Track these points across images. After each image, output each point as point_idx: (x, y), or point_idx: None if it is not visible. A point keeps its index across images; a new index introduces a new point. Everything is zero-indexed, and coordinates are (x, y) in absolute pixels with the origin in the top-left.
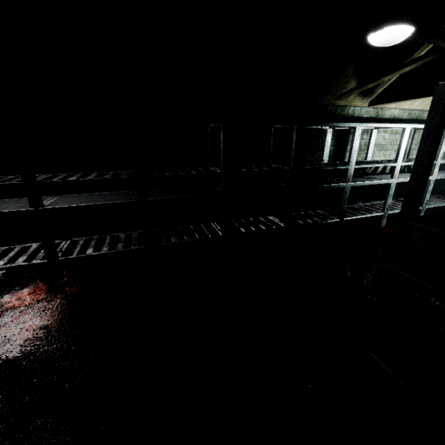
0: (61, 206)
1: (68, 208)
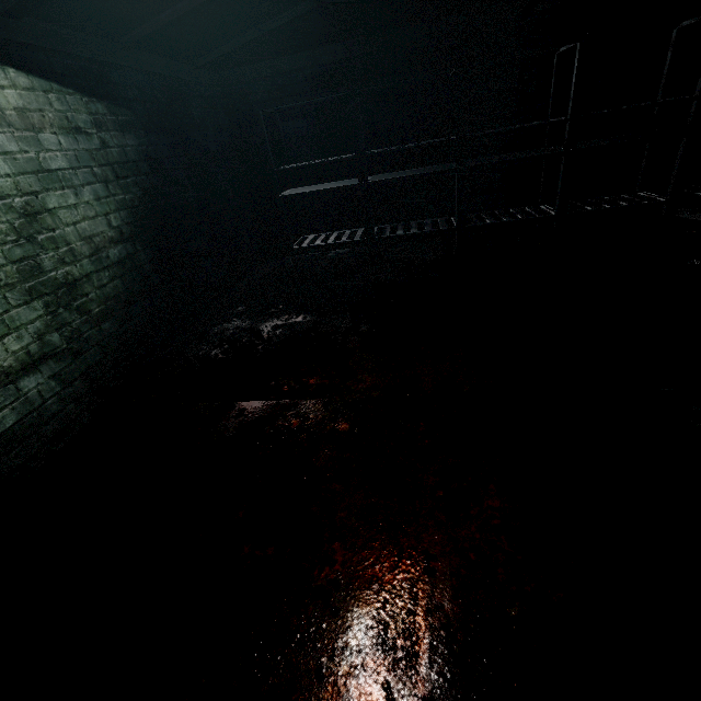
0: (382, 179)
1: (388, 182)
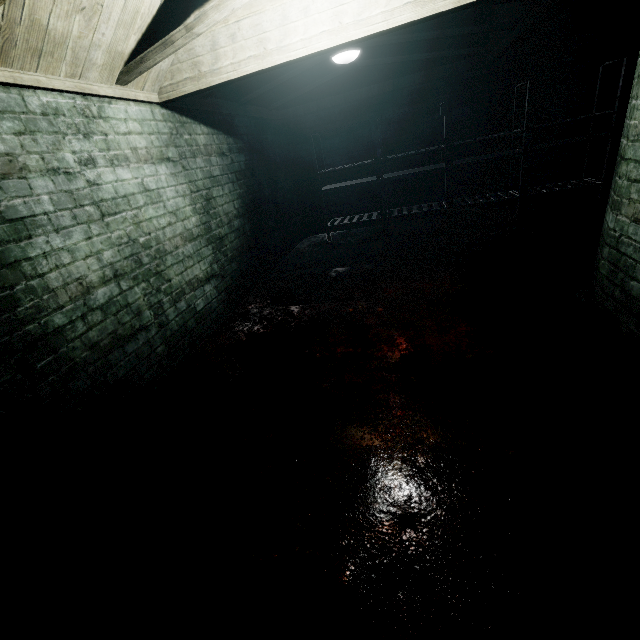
0: (393, 176)
1: (397, 178)
